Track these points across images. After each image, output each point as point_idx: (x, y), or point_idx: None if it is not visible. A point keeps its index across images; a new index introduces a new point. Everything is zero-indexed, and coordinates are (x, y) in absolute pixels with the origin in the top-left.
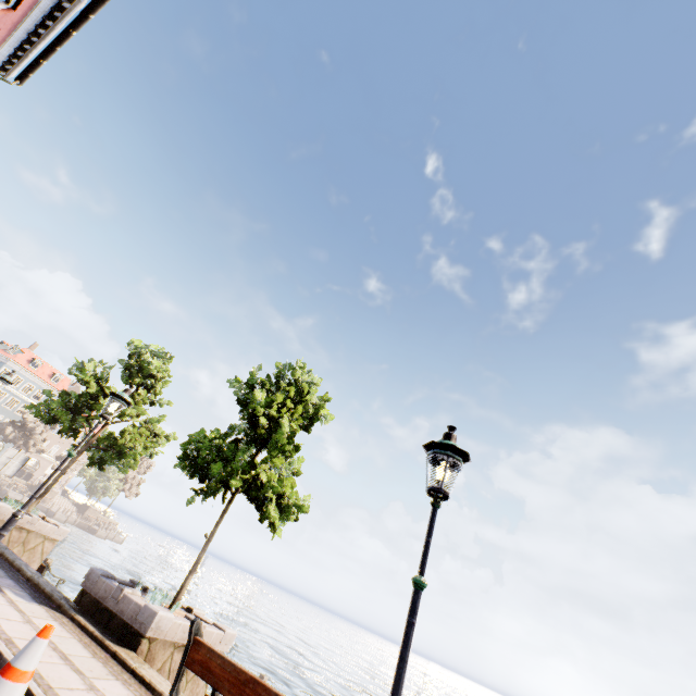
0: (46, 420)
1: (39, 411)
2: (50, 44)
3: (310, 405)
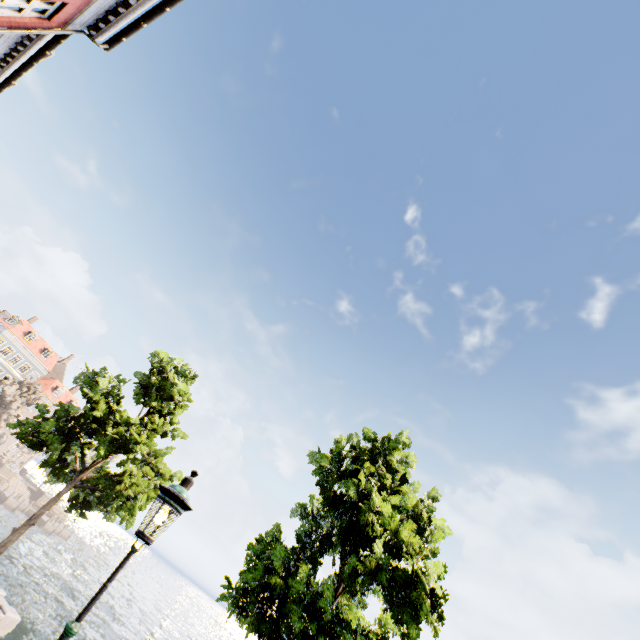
0: (29, 445)
1: (24, 432)
2: (160, 2)
3: (424, 510)
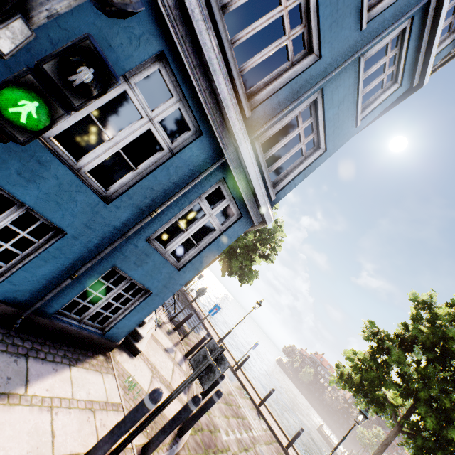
0: None
1: None
2: None
3: None
